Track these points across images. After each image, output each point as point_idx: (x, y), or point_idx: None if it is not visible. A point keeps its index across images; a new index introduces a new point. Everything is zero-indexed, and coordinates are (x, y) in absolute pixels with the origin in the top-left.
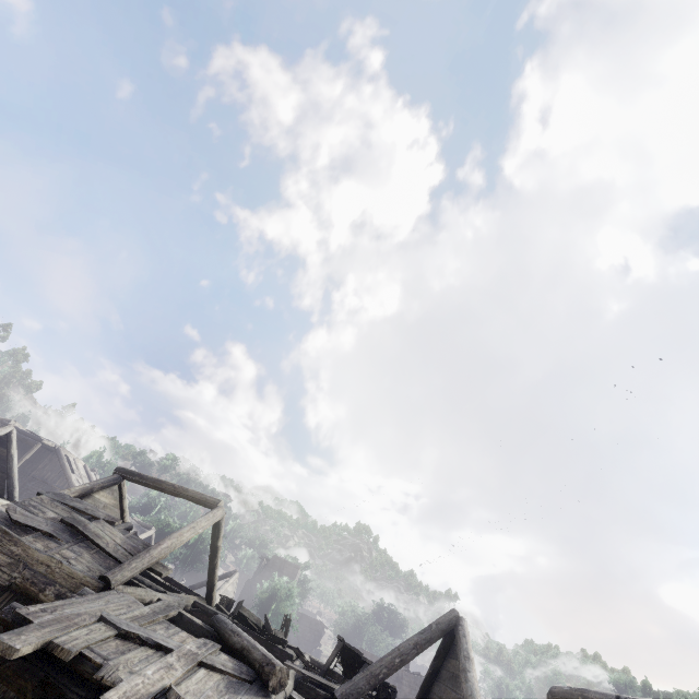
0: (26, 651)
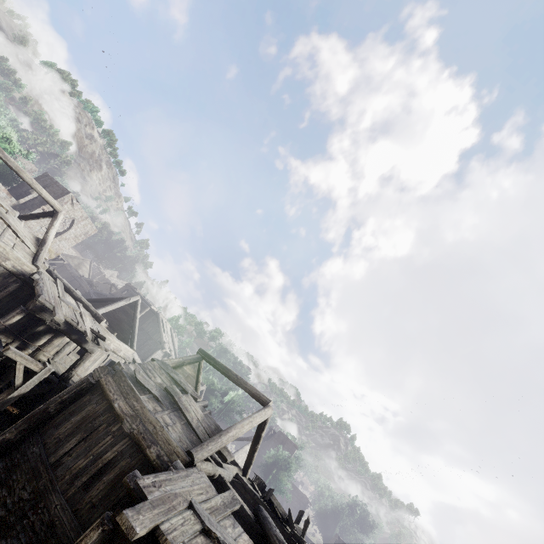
0: (142, 533)
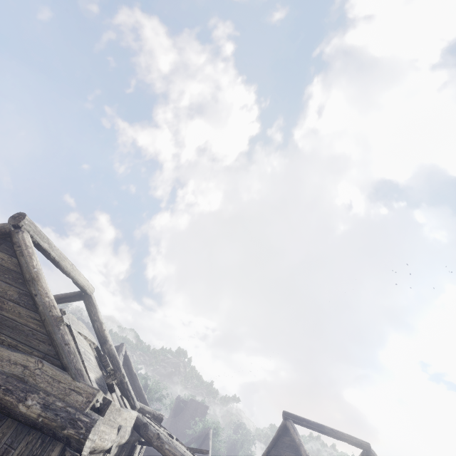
0: None
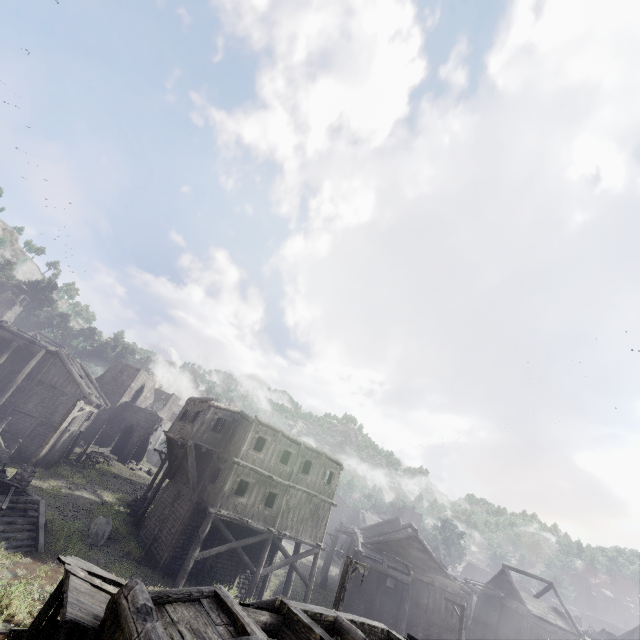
0: None
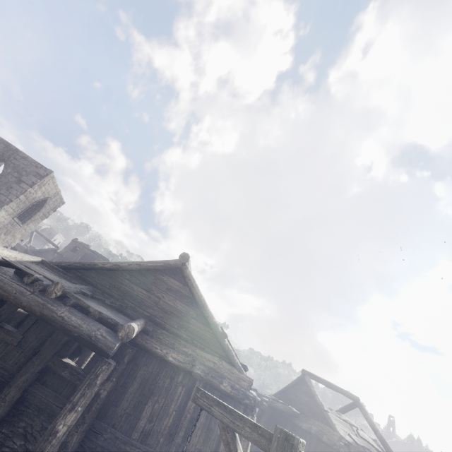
0: None
